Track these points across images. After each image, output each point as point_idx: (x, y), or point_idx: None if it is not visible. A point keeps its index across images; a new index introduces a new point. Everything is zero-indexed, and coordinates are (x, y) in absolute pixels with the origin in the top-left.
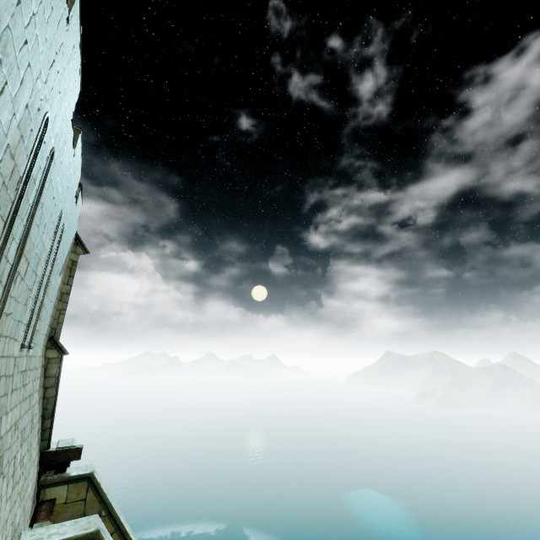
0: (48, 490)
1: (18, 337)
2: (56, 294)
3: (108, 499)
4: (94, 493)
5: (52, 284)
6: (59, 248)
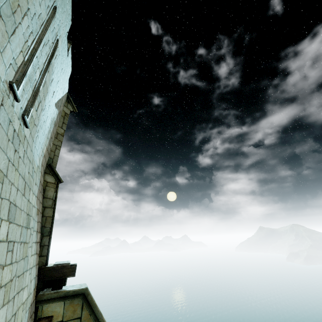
0: (45, 307)
1: (3, 53)
2: (53, 125)
3: (102, 317)
4: (89, 311)
5: (49, 97)
6: (54, 62)
